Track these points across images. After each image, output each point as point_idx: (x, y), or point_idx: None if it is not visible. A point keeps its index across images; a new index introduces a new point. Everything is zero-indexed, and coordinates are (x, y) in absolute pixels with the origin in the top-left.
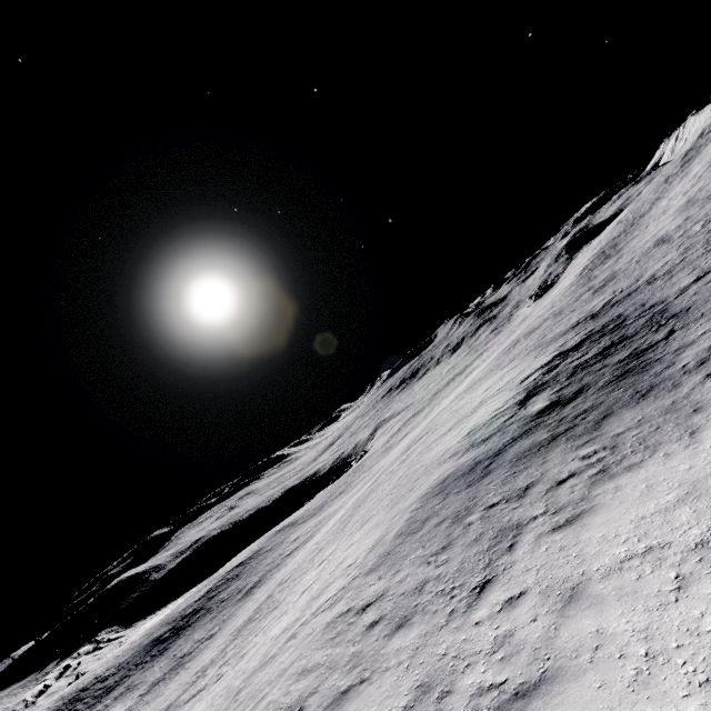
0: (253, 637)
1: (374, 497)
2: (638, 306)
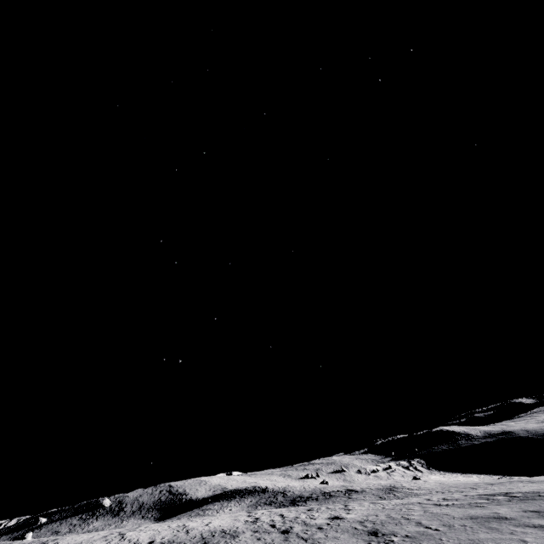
0: None
1: None
2: None
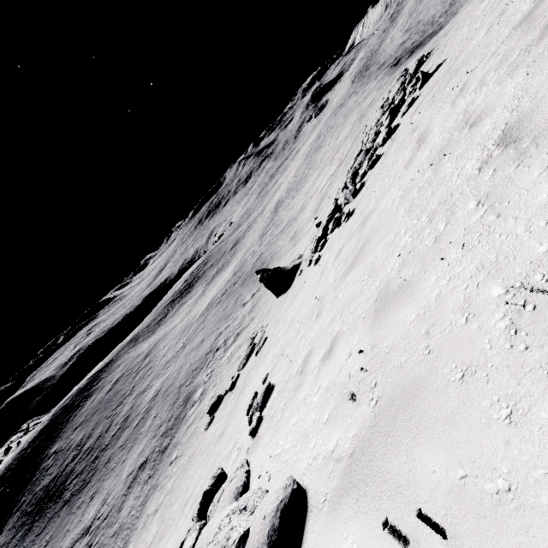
0: (308, 176)
1: (332, 132)
2: (416, 44)
